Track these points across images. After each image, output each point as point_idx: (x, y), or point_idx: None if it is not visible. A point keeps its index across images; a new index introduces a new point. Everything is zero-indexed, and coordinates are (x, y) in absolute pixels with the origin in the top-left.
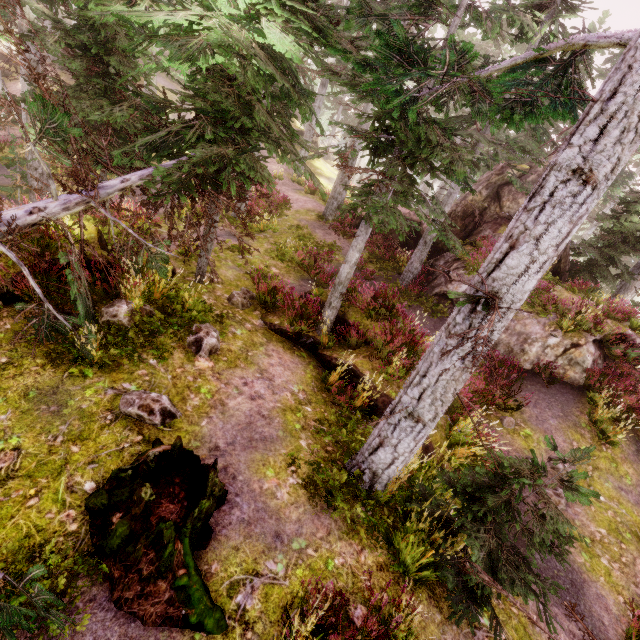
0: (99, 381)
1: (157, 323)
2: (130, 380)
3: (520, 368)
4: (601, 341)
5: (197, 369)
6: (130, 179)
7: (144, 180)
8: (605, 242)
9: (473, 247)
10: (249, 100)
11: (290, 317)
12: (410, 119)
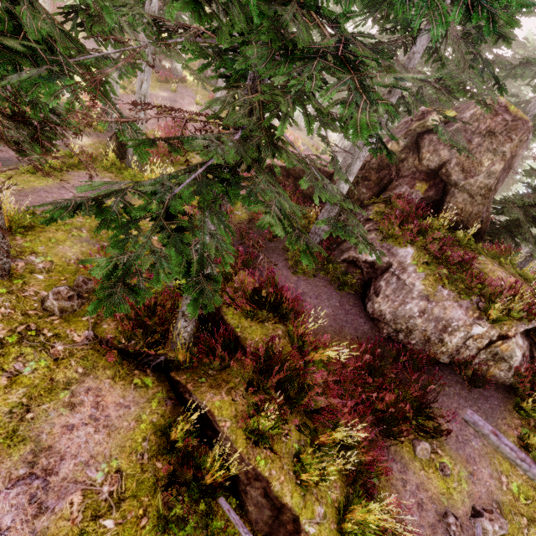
0: None
1: None
2: None
3: (436, 362)
4: (531, 328)
5: None
6: None
7: None
8: (530, 201)
9: (387, 205)
10: None
11: (126, 331)
12: None
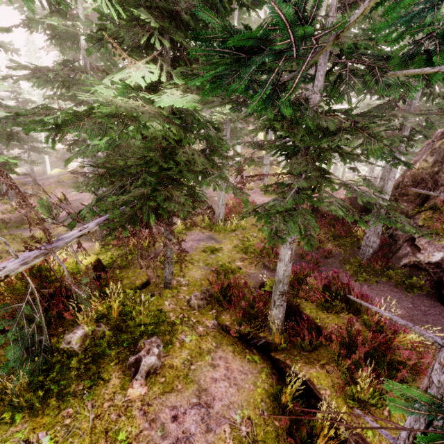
0: (20, 430)
1: (105, 344)
2: (49, 426)
3: None
4: None
5: (126, 400)
6: (88, 227)
7: (101, 224)
8: None
9: (435, 211)
10: (176, 148)
11: (238, 317)
12: (288, 113)
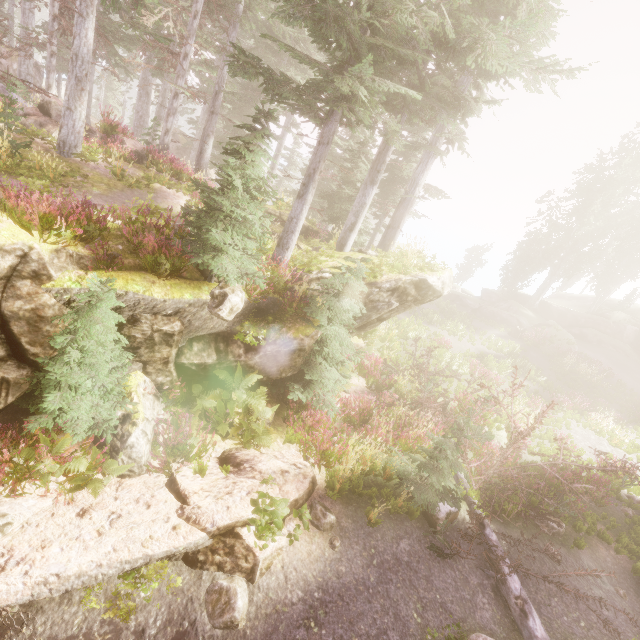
0: None
1: None
2: None
3: None
4: None
5: None
6: None
7: None
8: None
9: None
10: None
11: None
12: None
